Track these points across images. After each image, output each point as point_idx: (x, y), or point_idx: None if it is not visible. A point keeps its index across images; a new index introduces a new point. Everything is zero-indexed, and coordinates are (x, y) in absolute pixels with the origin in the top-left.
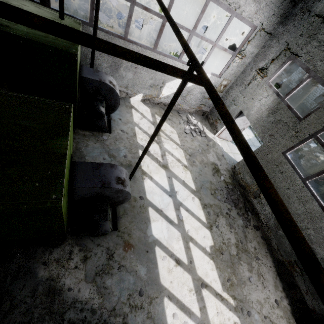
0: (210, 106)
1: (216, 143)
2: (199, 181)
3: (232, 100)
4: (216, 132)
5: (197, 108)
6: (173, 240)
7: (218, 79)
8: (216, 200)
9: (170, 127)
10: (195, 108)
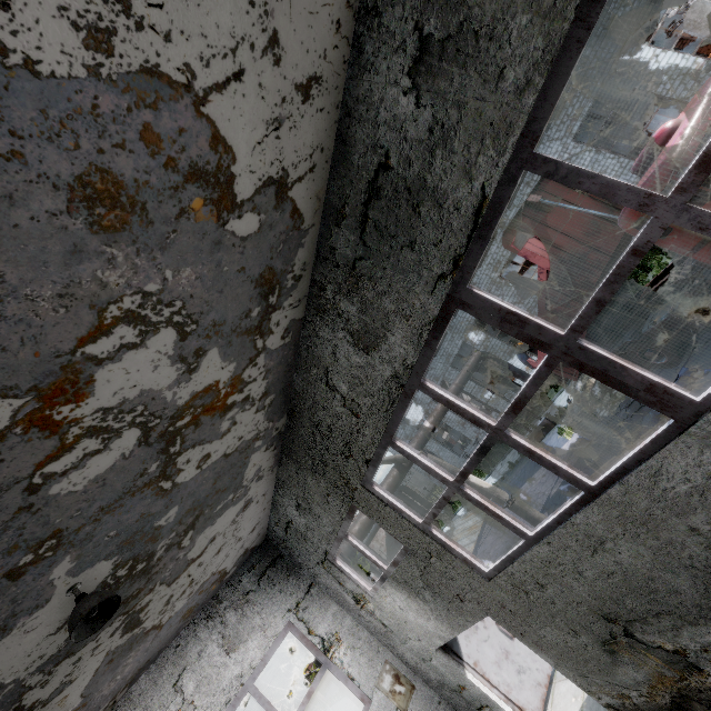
0: None
1: None
2: None
3: (424, 663)
4: None
5: None
6: None
7: (374, 704)
8: None
9: None
10: None
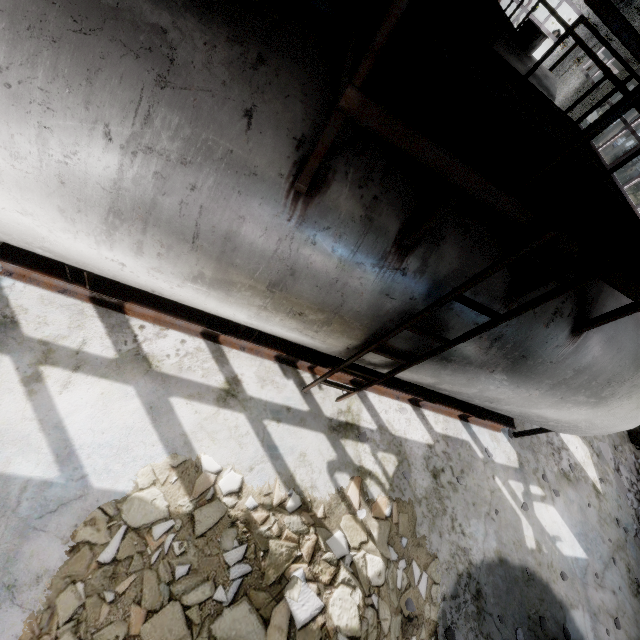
0: None
1: None
2: None
3: None
4: None
5: None
6: None
7: None
8: None
9: None
10: None
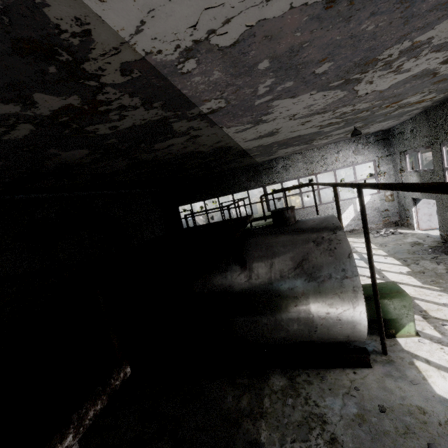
0: (396, 215)
1: (417, 233)
2: (392, 251)
3: (403, 198)
4: (413, 227)
5: (383, 222)
6: (365, 272)
7: (379, 194)
8: (415, 255)
9: (358, 239)
10: (380, 223)
